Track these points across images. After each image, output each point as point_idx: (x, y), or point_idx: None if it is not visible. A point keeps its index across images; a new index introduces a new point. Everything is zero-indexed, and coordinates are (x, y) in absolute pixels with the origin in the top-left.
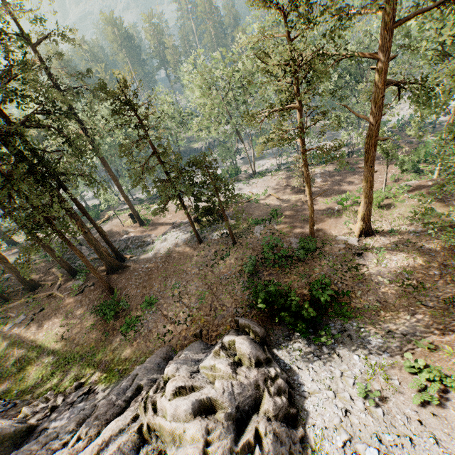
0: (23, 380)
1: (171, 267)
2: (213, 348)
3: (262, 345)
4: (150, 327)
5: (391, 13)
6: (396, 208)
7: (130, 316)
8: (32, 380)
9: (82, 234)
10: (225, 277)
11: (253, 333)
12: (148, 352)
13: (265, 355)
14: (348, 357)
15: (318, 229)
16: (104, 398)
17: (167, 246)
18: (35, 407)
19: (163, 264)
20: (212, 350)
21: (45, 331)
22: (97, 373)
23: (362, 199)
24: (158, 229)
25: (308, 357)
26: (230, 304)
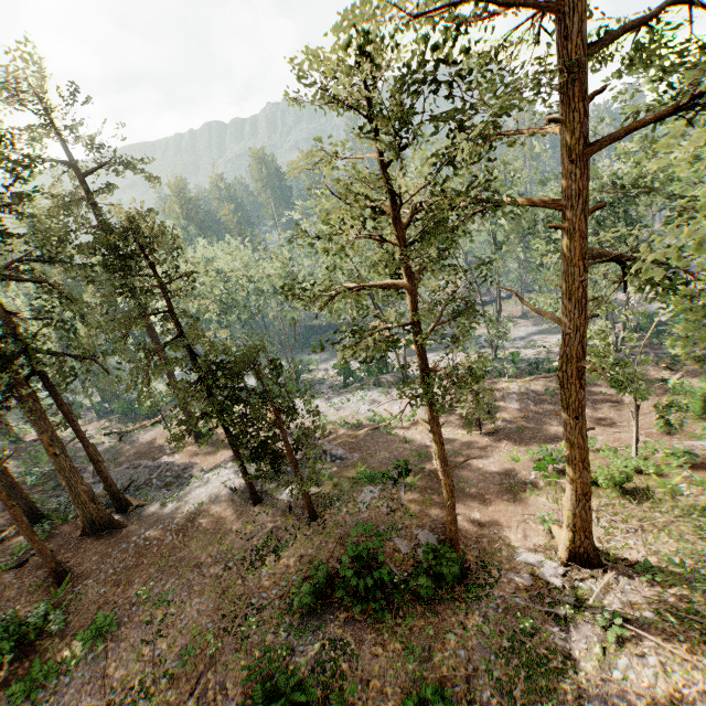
0: None
1: (183, 548)
2: None
3: None
4: (65, 700)
5: (582, 127)
6: (661, 504)
7: (53, 652)
8: None
9: (50, 456)
10: (259, 603)
11: None
12: None
13: None
14: None
15: (483, 519)
16: None
17: (202, 496)
18: None
19: (174, 537)
20: None
21: None
22: None
23: (567, 482)
24: (218, 453)
25: None
26: (236, 688)
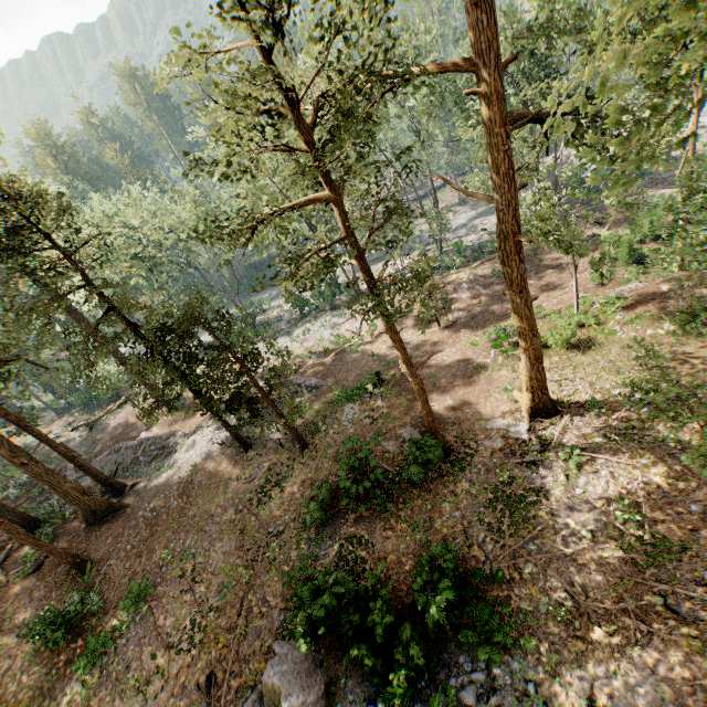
0: None
1: (191, 507)
2: None
3: None
4: (129, 656)
5: None
6: (601, 349)
7: (102, 626)
8: None
9: (20, 467)
10: (276, 530)
11: None
12: None
13: None
14: None
15: (455, 404)
16: None
17: (193, 458)
18: None
19: (178, 501)
20: None
21: None
22: None
23: (521, 352)
24: (196, 416)
25: None
26: (277, 599)
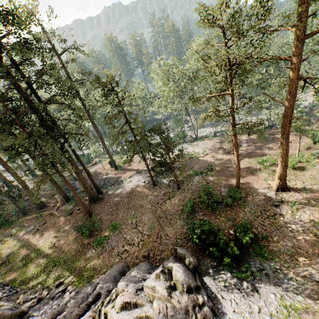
0: (25, 273)
1: (132, 202)
2: (156, 269)
3: (194, 272)
4: (113, 245)
5: (303, 28)
6: (308, 170)
7: (100, 235)
8: (30, 274)
9: (76, 174)
10: (169, 213)
11: (187, 262)
12: (110, 265)
13: (195, 282)
14: (265, 294)
15: (243, 182)
16: (74, 298)
17: (131, 186)
18: (29, 295)
19: (127, 199)
20: (155, 271)
21: (44, 239)
22: (73, 276)
23: (279, 162)
24: (126, 173)
25: (231, 288)
26: (172, 235)
